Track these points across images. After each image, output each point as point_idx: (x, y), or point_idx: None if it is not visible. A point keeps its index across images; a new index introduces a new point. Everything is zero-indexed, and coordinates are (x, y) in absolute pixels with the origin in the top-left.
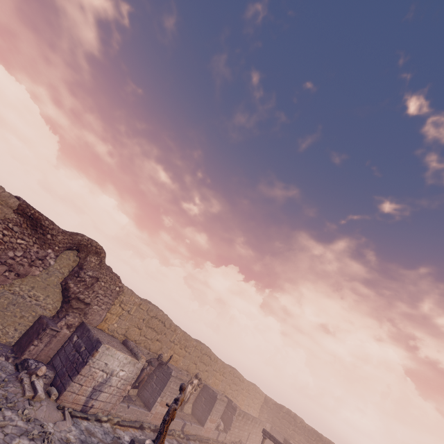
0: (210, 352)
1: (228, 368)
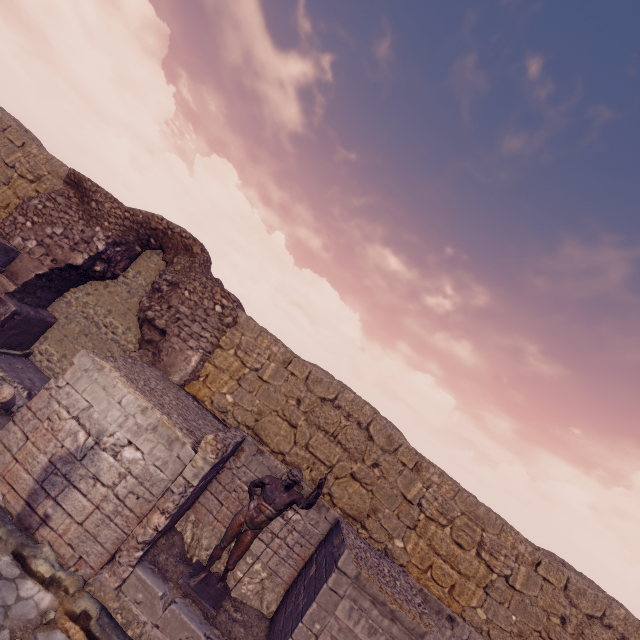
0: (632, 626)
1: None
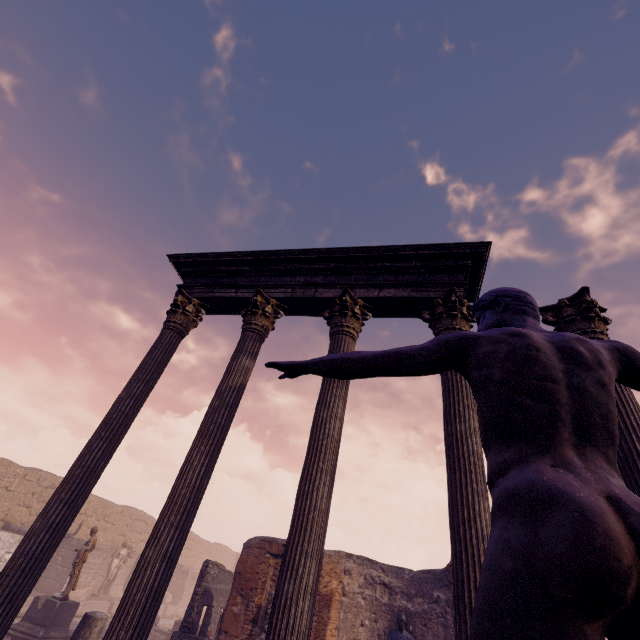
0: (145, 516)
1: None
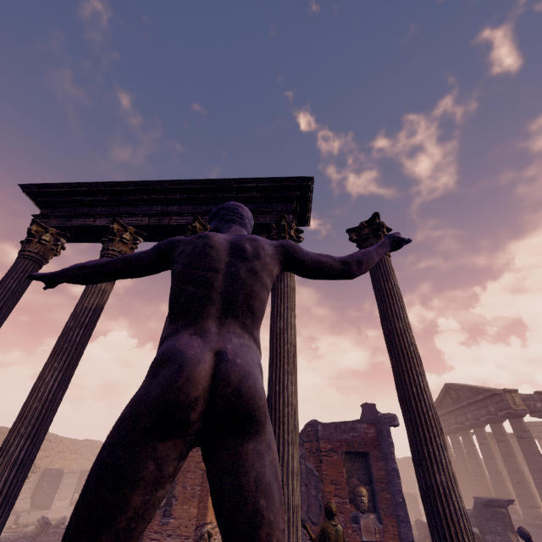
0: (47, 434)
1: (82, 443)
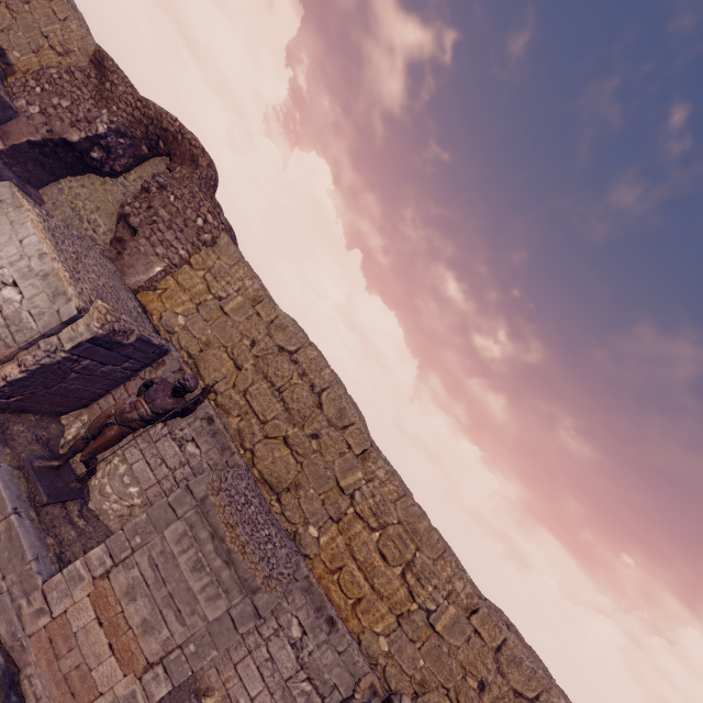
0: None
1: None
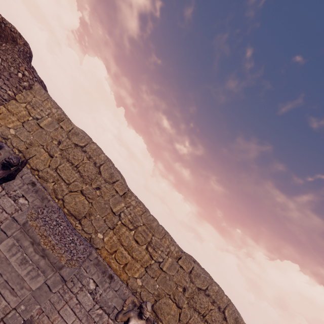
0: (219, 296)
1: None
